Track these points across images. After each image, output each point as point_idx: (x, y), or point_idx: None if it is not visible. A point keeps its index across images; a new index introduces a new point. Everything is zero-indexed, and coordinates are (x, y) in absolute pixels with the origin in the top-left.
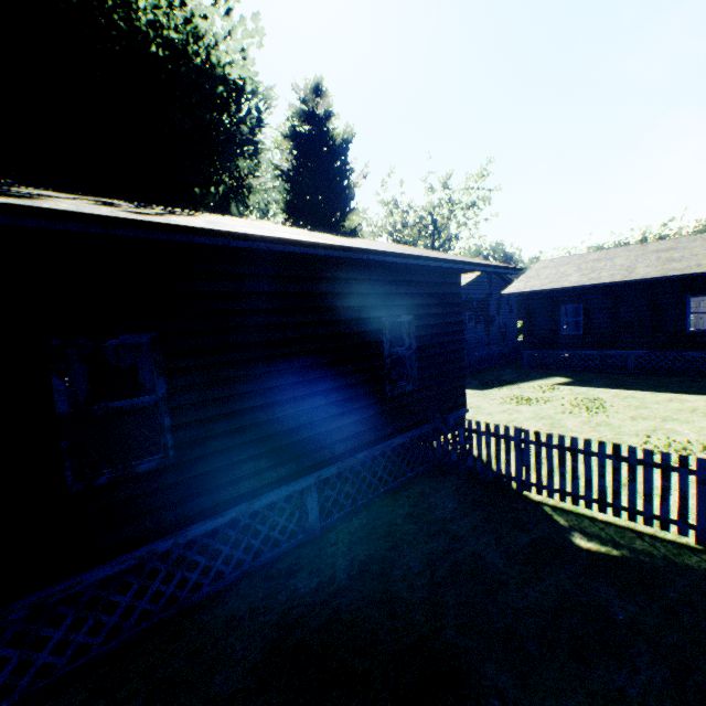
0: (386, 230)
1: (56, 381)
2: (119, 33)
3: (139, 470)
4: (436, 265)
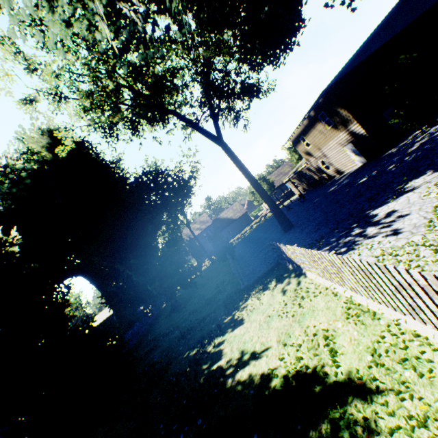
0: None
1: None
2: None
3: None
4: None
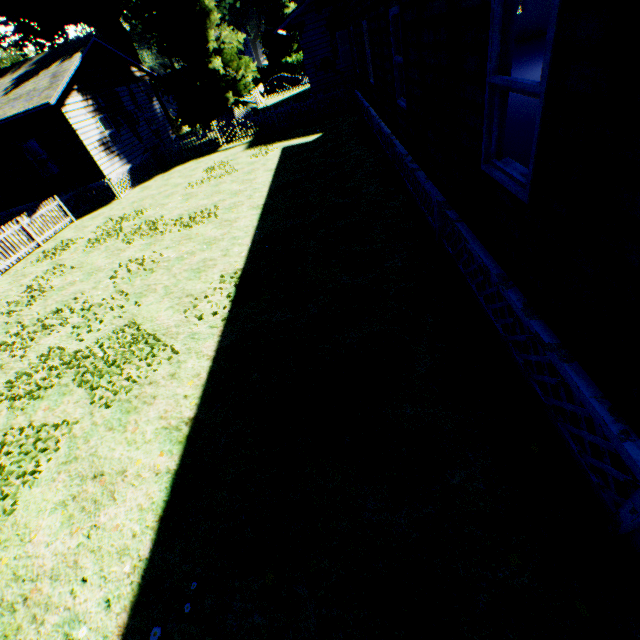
0: None
1: None
2: None
3: None
4: None
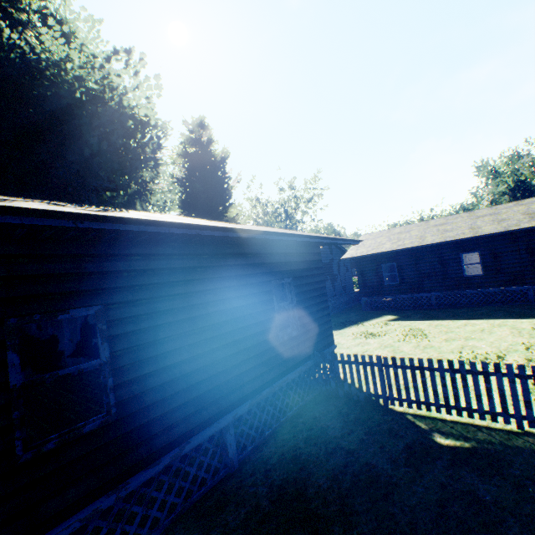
0: (252, 218)
1: (11, 355)
2: (50, 83)
3: (84, 431)
4: (309, 240)
